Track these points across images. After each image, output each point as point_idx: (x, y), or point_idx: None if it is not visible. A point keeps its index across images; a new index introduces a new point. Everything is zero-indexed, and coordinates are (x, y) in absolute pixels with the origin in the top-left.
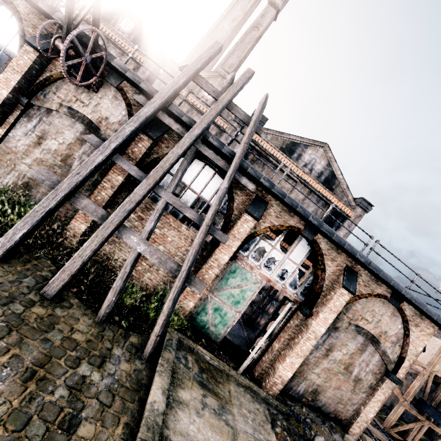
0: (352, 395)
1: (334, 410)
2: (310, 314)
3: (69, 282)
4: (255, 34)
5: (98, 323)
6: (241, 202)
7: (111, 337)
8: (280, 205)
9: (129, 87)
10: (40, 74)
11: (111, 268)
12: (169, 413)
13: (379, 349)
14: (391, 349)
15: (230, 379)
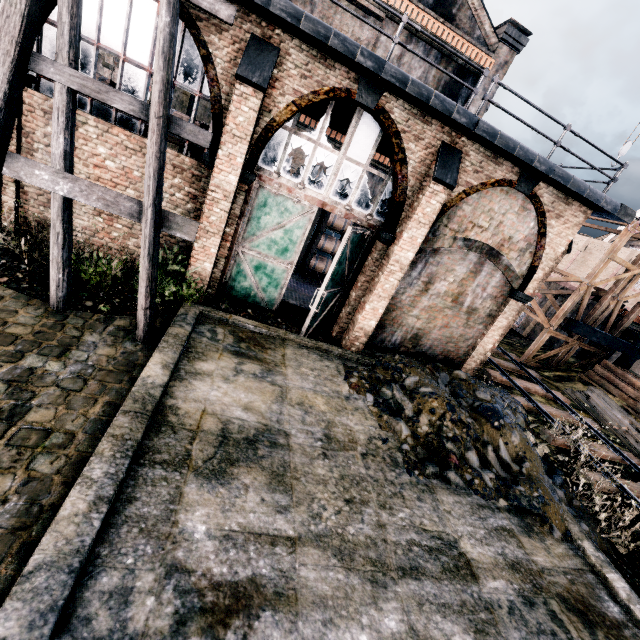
0: (465, 330)
1: (443, 351)
2: (391, 239)
3: None
4: None
5: (55, 312)
6: (228, 61)
7: (79, 325)
8: (302, 48)
9: None
10: None
11: None
12: (178, 385)
13: (500, 265)
14: (517, 260)
15: (287, 344)
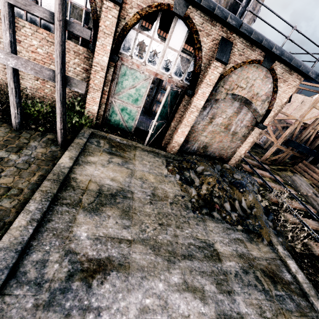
0: (231, 144)
1: (219, 154)
2: (192, 93)
3: None
4: None
5: (15, 130)
6: None
7: (28, 137)
8: None
9: None
10: None
11: None
12: (78, 168)
13: (251, 108)
14: (260, 106)
15: (137, 149)
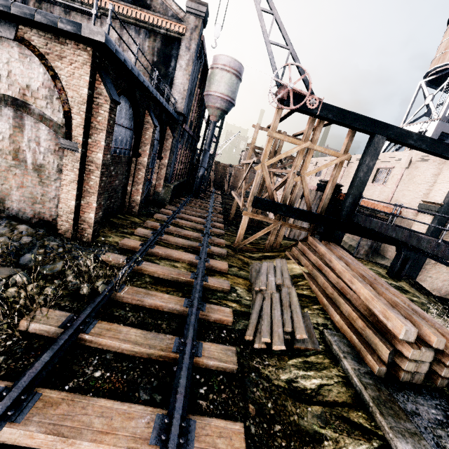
0: (44, 189)
1: (34, 213)
2: None
3: None
4: None
5: None
6: None
7: None
8: None
9: None
10: None
11: None
12: None
13: (33, 115)
14: (49, 108)
15: None
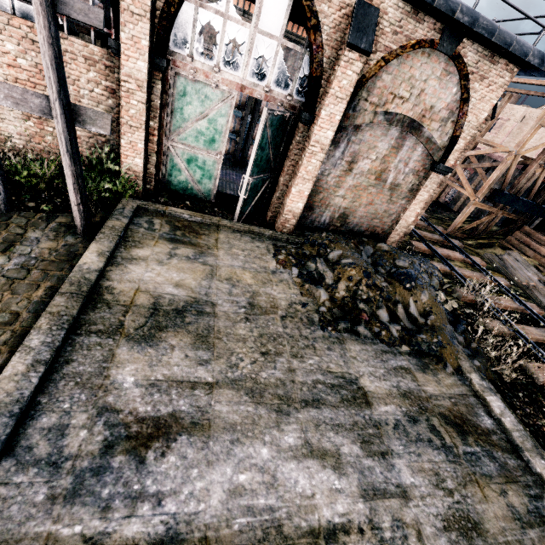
0: (389, 206)
1: (369, 227)
2: (311, 119)
3: None
4: None
5: None
6: None
7: (23, 224)
8: None
9: None
10: None
11: None
12: (115, 270)
13: (421, 137)
14: (439, 131)
15: (221, 229)
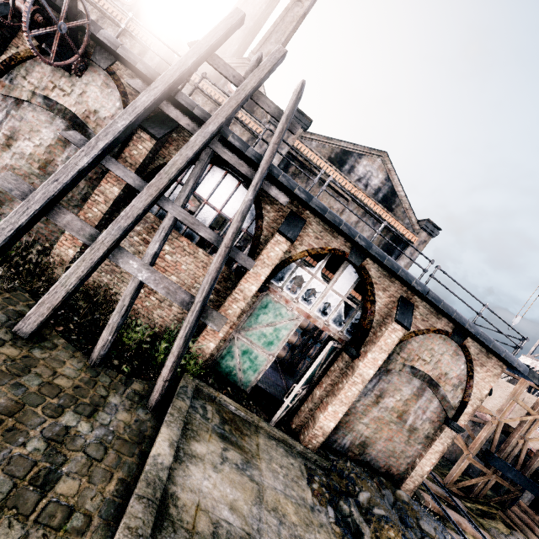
0: (406, 447)
1: (385, 464)
2: (357, 355)
3: (51, 318)
4: (298, 10)
5: (91, 367)
6: (272, 219)
7: (107, 384)
8: (320, 223)
9: (123, 70)
10: (3, 50)
11: (109, 303)
12: (178, 468)
13: (438, 394)
14: (451, 393)
15: (260, 431)
